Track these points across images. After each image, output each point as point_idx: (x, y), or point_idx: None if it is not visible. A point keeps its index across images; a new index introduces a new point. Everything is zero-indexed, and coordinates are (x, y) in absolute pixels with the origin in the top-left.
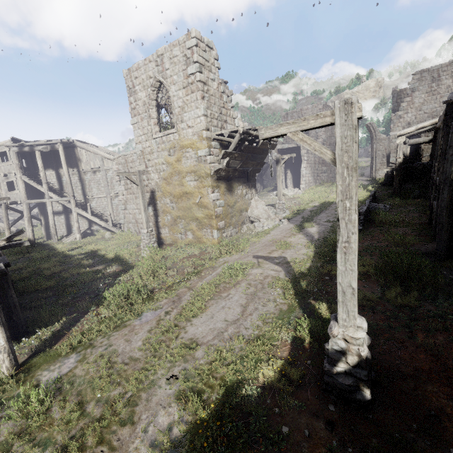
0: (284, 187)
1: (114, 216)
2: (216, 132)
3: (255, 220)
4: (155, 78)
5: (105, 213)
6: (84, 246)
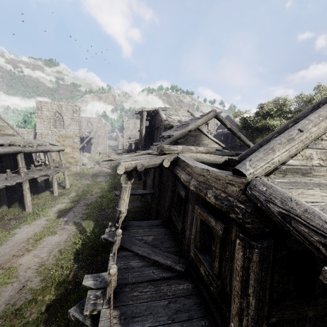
0: None
1: None
2: (81, 135)
3: (85, 164)
4: (56, 111)
5: None
6: None
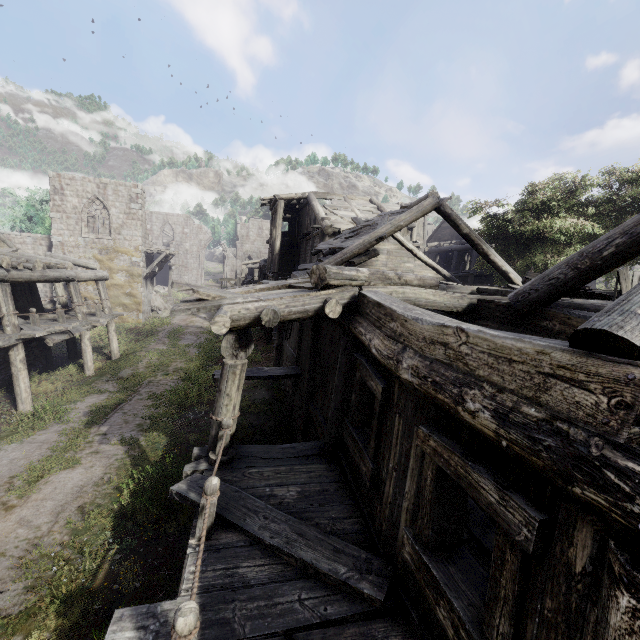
0: None
1: None
2: (147, 248)
3: (157, 310)
4: (95, 196)
5: None
6: None
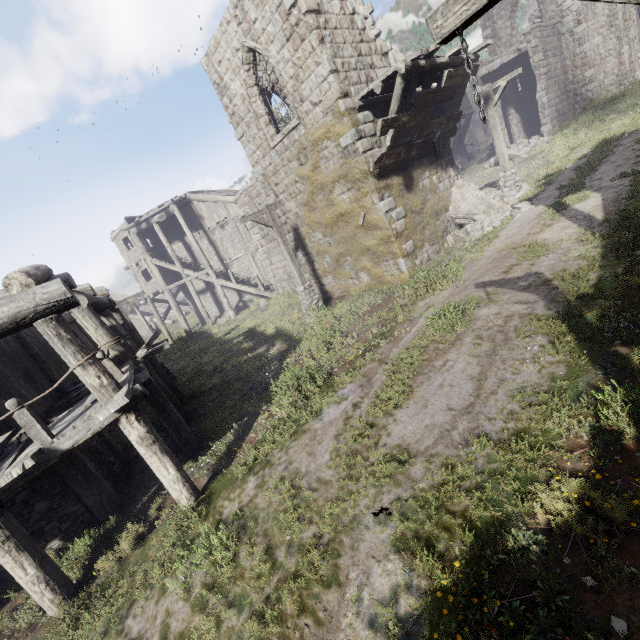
0: (509, 143)
1: (263, 277)
2: (360, 94)
3: (466, 221)
4: (243, 48)
5: (251, 276)
6: (240, 325)
